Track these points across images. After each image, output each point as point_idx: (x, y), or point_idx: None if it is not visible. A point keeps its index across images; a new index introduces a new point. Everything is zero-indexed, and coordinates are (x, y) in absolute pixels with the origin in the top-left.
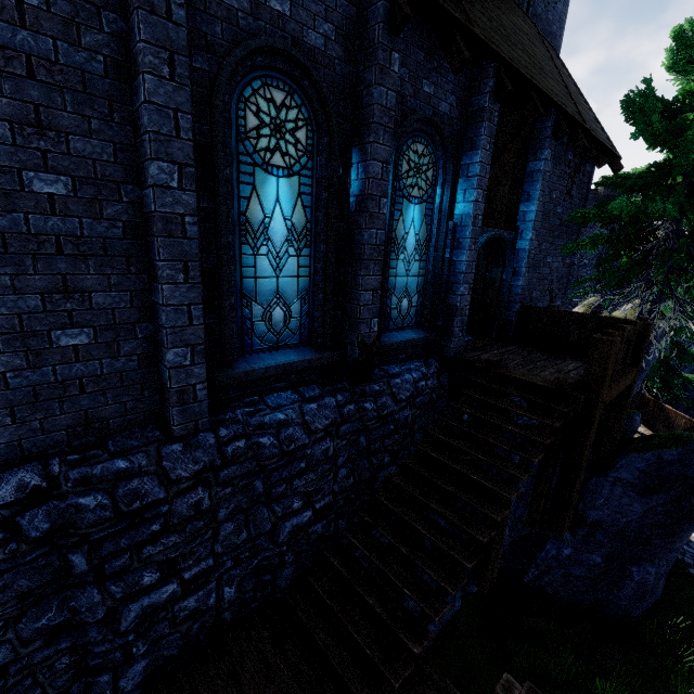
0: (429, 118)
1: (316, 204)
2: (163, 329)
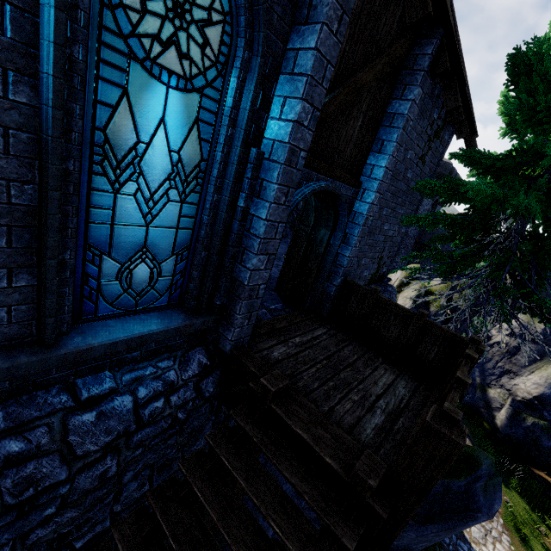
0: None
1: None
2: None
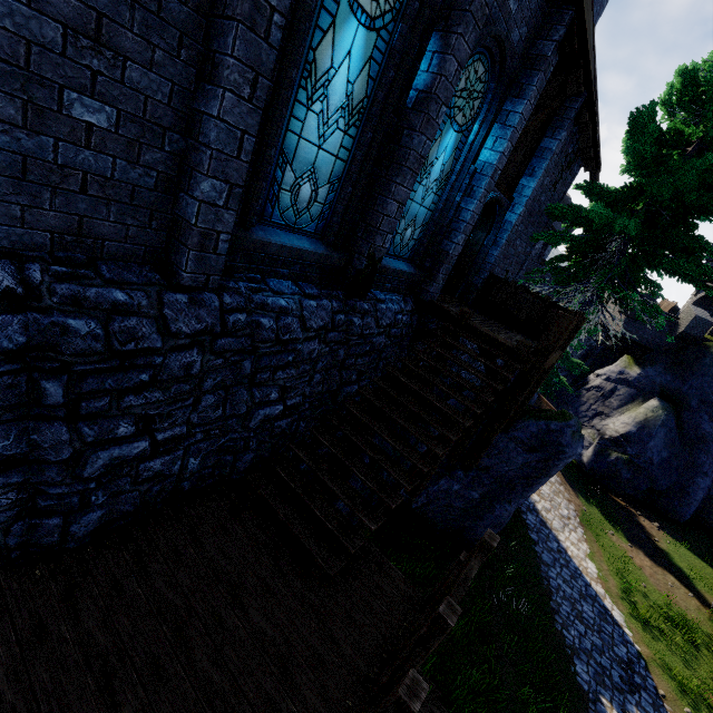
0: (503, 40)
1: (380, 79)
2: (207, 148)
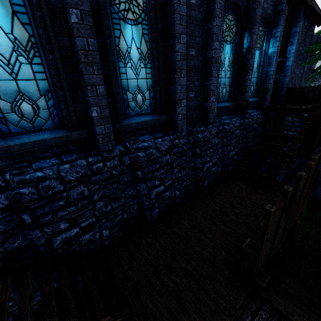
0: (265, 17)
1: (235, 53)
2: (211, 91)
